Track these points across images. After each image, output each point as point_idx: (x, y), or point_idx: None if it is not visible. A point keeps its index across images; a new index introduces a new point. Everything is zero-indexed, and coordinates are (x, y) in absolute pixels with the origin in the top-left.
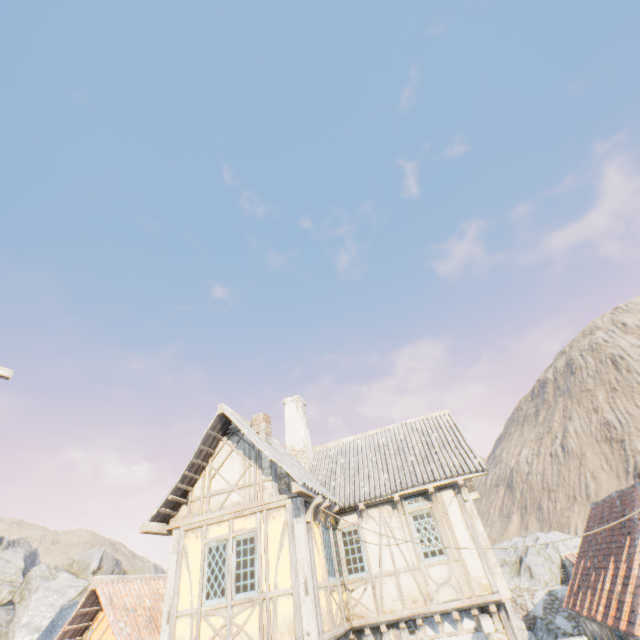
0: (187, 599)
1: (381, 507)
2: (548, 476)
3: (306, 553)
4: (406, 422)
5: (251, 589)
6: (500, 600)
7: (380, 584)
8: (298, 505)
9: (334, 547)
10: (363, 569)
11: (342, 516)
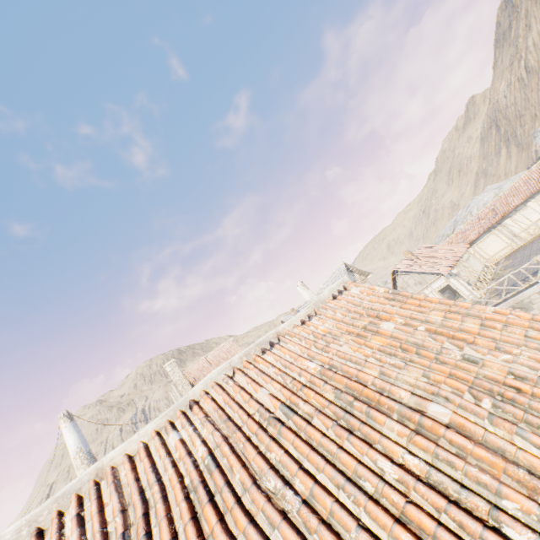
0: None
1: None
2: (518, 104)
3: None
4: (333, 273)
5: None
6: None
7: None
8: None
9: None
10: None
11: None
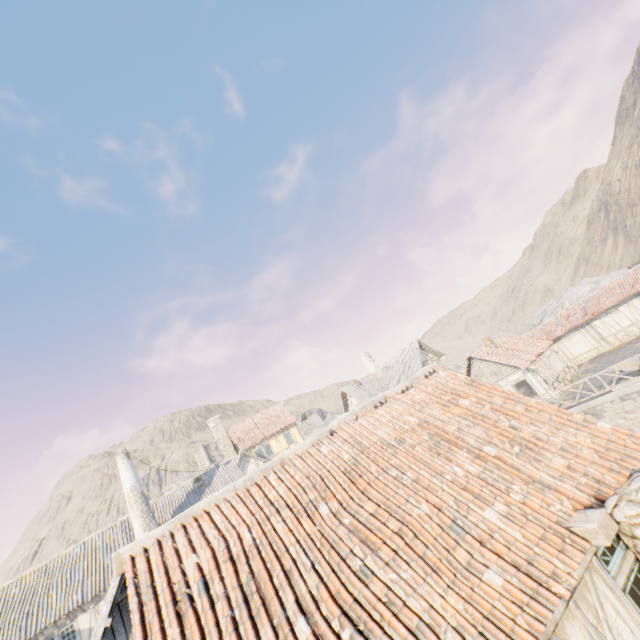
0: None
1: None
2: (632, 192)
3: None
4: (404, 348)
5: None
6: None
7: None
8: None
9: None
10: None
11: None
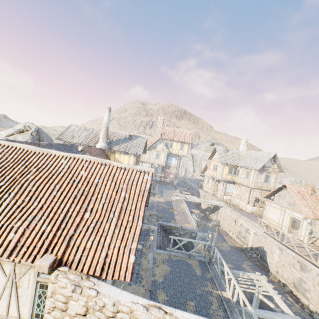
0: (211, 169)
1: (243, 168)
2: None
3: (221, 170)
4: (265, 152)
5: (216, 171)
6: (251, 187)
7: (239, 178)
8: (222, 164)
9: (233, 171)
10: (238, 175)
11: (238, 167)
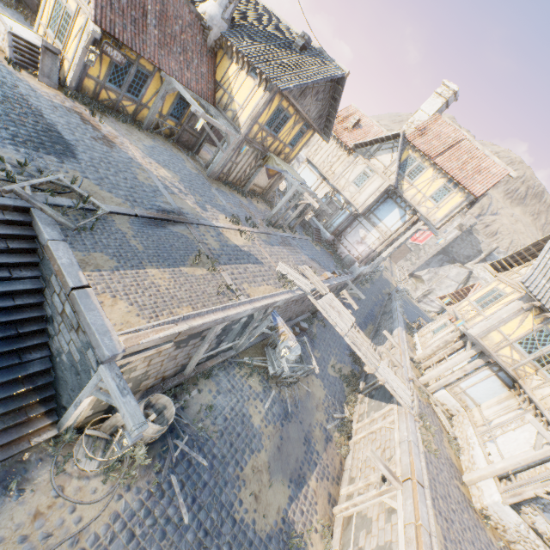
0: (473, 298)
1: None
2: None
3: (503, 313)
4: None
5: (482, 308)
6: None
7: (546, 385)
8: (524, 297)
9: (548, 349)
10: None
11: None
